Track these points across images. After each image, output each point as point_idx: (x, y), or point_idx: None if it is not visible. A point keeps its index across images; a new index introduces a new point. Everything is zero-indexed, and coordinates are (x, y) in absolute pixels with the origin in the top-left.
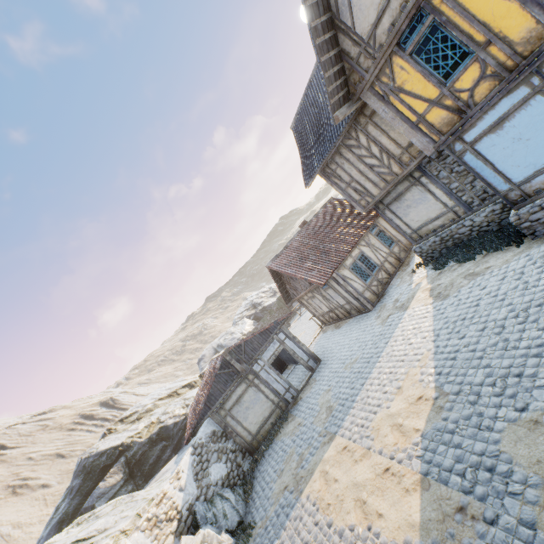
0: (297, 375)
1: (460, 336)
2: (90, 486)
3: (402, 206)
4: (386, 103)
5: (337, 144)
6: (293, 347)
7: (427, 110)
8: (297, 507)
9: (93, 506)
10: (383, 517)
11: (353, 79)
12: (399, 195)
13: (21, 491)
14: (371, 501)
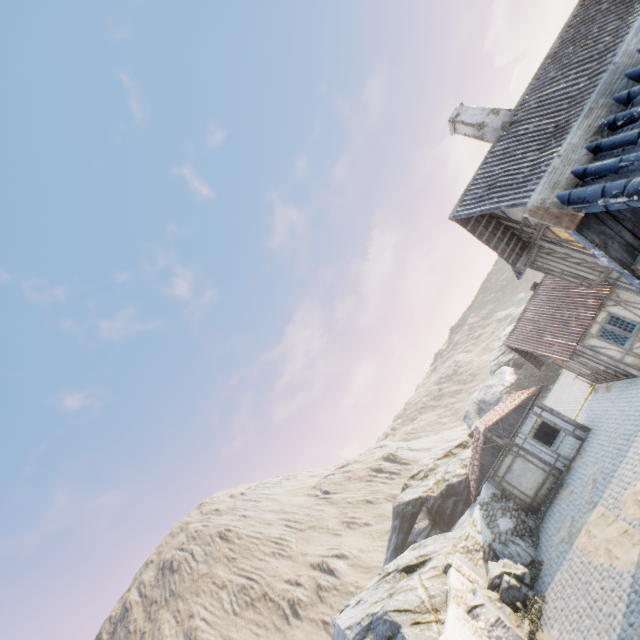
0: (569, 441)
1: None
2: (407, 527)
3: None
4: (559, 246)
5: (534, 252)
6: (552, 419)
7: None
8: (570, 552)
9: (414, 541)
10: (618, 558)
11: (523, 236)
12: None
13: (353, 526)
14: (613, 550)
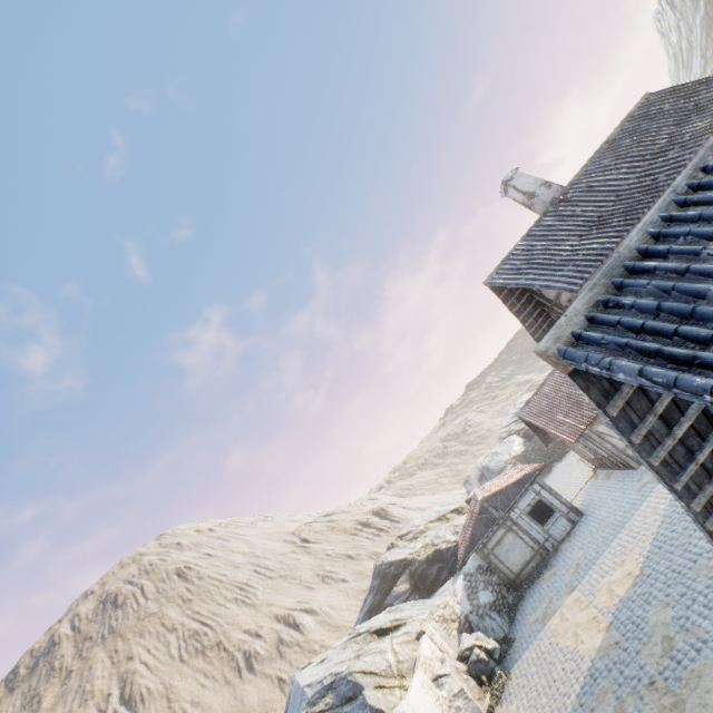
0: (562, 522)
1: (672, 528)
2: (386, 588)
3: None
4: None
5: None
6: (550, 498)
7: None
8: (541, 632)
9: (391, 604)
10: (583, 643)
11: (552, 314)
12: None
13: (328, 581)
14: (580, 634)
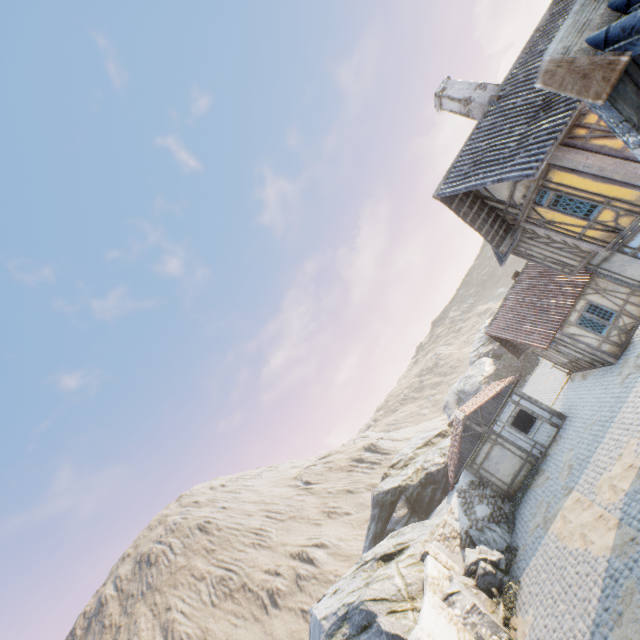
0: (545, 429)
1: None
2: (386, 515)
3: (614, 266)
4: (544, 228)
5: (517, 237)
6: (530, 406)
7: (583, 231)
8: (545, 537)
9: (393, 529)
10: (594, 543)
11: (508, 218)
12: (604, 259)
13: (333, 516)
14: (588, 535)
